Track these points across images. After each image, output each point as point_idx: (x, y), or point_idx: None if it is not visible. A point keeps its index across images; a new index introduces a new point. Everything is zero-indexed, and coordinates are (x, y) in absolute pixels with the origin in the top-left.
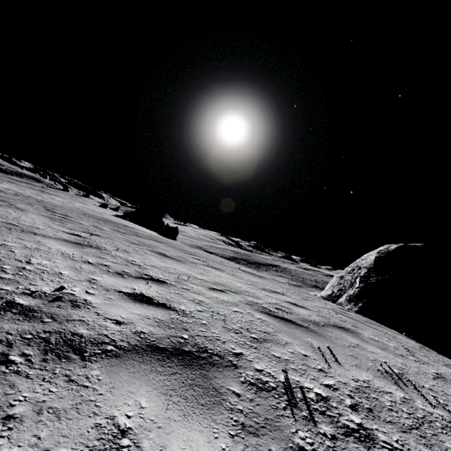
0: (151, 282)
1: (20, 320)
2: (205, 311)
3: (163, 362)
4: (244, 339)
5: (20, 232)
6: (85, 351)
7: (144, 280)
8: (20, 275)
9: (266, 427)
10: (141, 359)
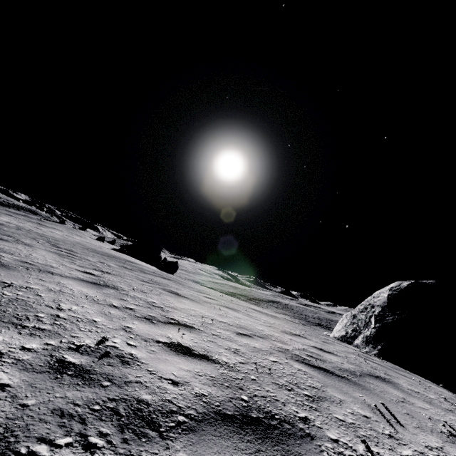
0: (180, 328)
1: (80, 385)
2: (246, 362)
3: (240, 435)
4: (299, 398)
5: (37, 271)
6: (159, 425)
7: (173, 325)
8: (57, 325)
9: None
10: (217, 433)
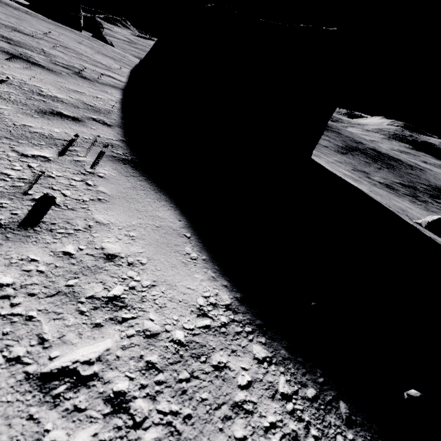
0: None
1: None
2: None
3: None
4: None
5: None
6: None
7: None
8: None
9: None
10: None
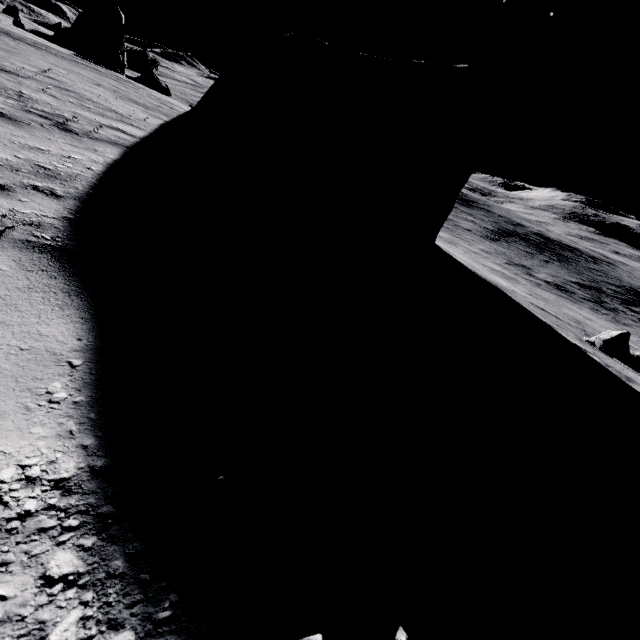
0: None
1: None
2: None
3: None
4: None
5: None
6: None
7: None
8: None
9: None
10: None
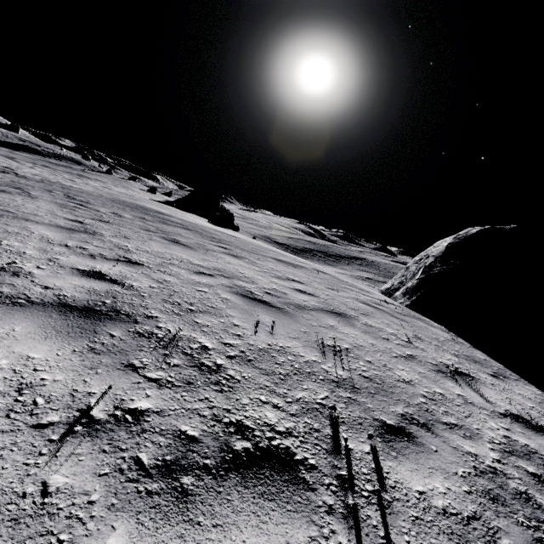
0: (123, 263)
1: None
2: (159, 288)
3: (63, 313)
4: (176, 309)
5: (11, 218)
6: None
7: (117, 261)
8: None
9: (114, 352)
10: (43, 310)
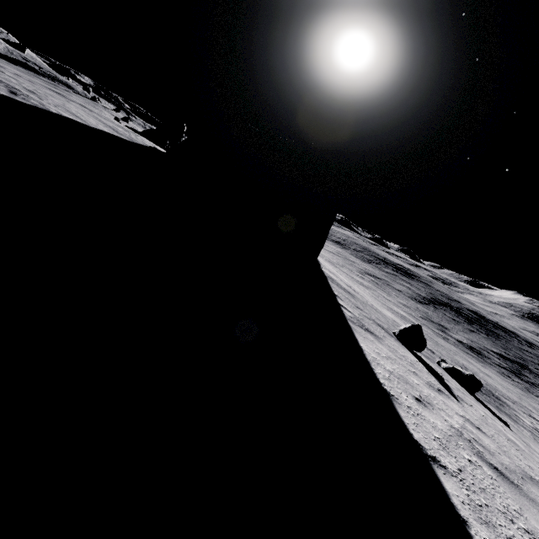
0: None
1: None
2: None
3: None
4: None
5: None
6: None
7: None
8: None
9: None
10: None
